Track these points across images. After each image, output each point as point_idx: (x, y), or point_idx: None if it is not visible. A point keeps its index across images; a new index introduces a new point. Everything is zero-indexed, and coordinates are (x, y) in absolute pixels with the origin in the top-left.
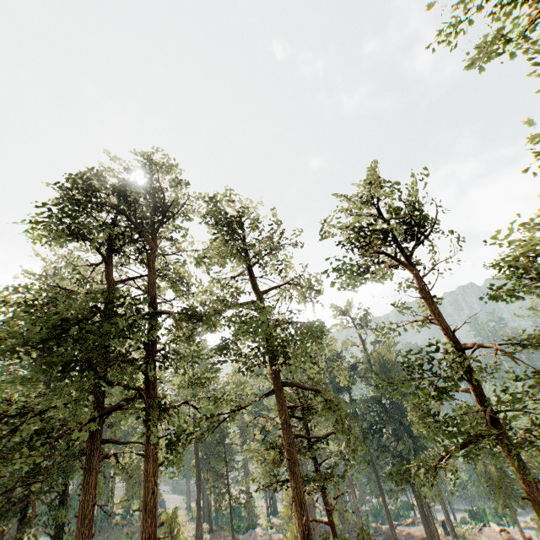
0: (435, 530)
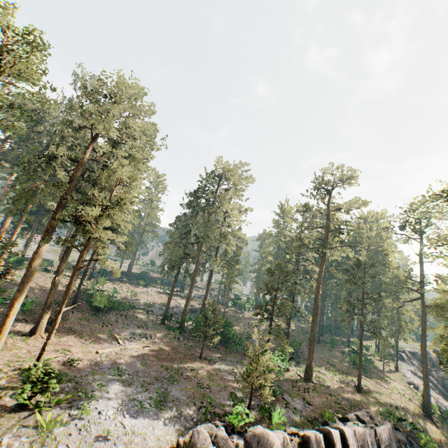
0: None
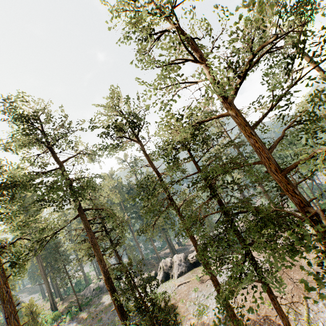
0: (173, 247)
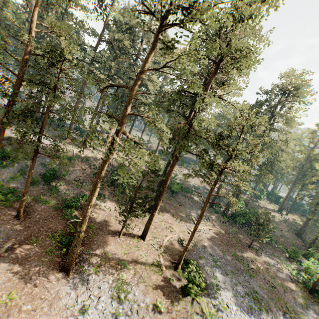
0: None
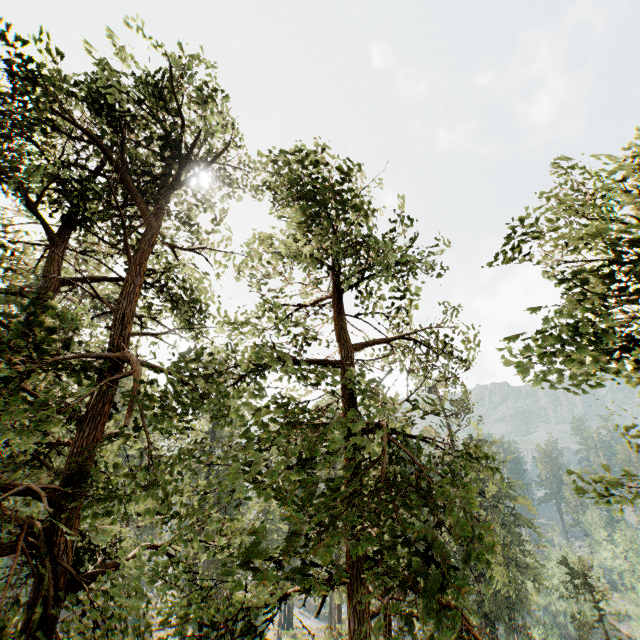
0: None
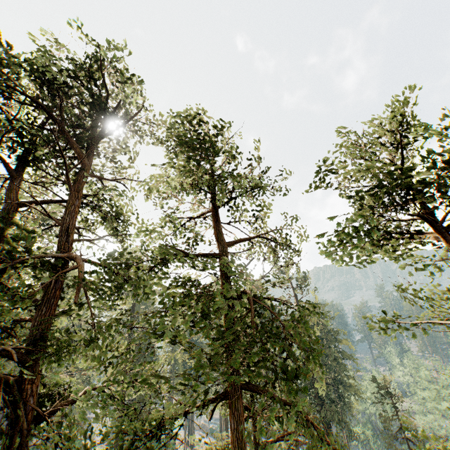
0: None
